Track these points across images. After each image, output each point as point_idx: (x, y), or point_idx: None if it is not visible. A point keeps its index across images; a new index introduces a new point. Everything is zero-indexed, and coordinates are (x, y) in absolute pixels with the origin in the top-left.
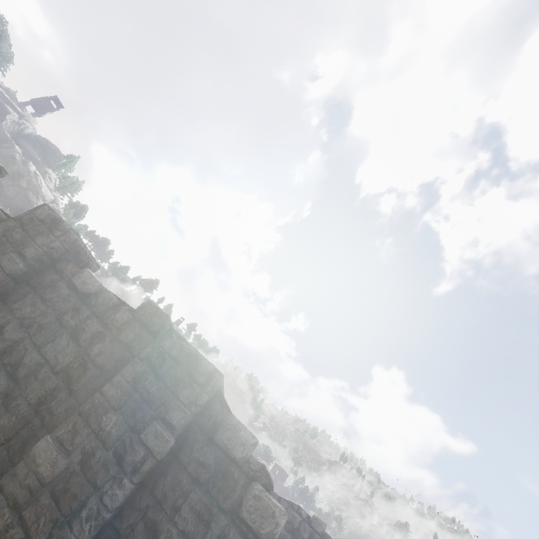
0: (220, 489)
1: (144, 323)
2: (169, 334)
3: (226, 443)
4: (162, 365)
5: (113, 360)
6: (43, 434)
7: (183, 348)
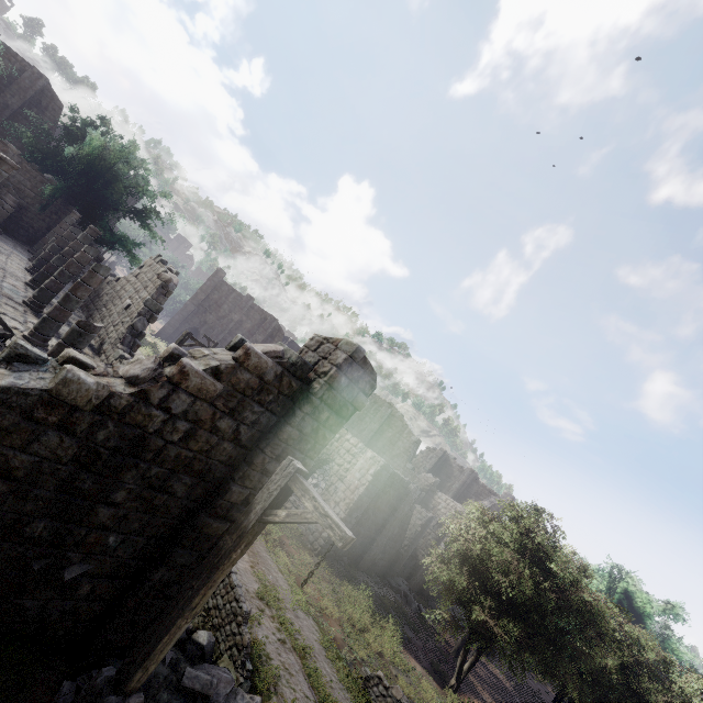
0: (52, 100)
1: (27, 63)
2: (34, 68)
3: (52, 93)
4: (35, 74)
5: (22, 70)
6: (14, 81)
7: (38, 72)
